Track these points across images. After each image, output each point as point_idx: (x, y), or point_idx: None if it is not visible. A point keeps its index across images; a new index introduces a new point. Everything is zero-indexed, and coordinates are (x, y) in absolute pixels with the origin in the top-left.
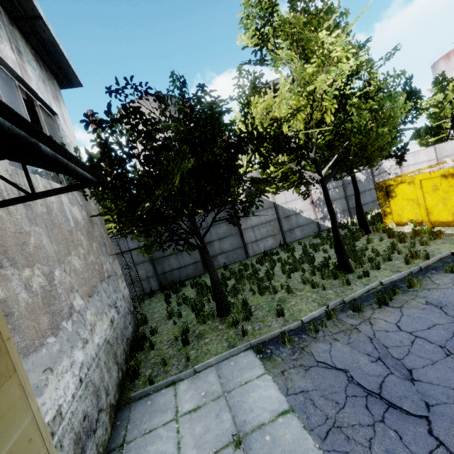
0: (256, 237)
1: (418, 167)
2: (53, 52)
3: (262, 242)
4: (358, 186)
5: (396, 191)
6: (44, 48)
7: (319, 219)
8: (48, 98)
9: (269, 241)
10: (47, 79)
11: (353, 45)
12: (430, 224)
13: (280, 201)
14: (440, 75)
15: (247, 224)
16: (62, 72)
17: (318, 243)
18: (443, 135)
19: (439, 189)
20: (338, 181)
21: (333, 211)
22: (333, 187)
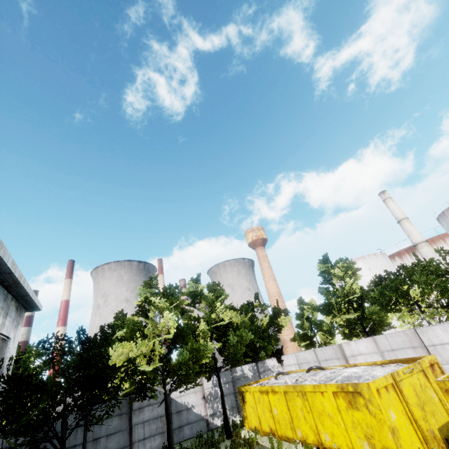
0: (145, 434)
1: (291, 368)
2: (30, 302)
3: (149, 440)
4: (246, 382)
5: (246, 397)
6: (25, 301)
7: (209, 416)
8: (11, 330)
9: (157, 440)
10: (18, 315)
11: (209, 299)
12: (263, 433)
13: (175, 394)
14: (300, 298)
15: (140, 418)
16: (31, 307)
17: (189, 447)
18: (308, 342)
19: (260, 402)
20: (229, 376)
21: (169, 420)
22: (223, 382)
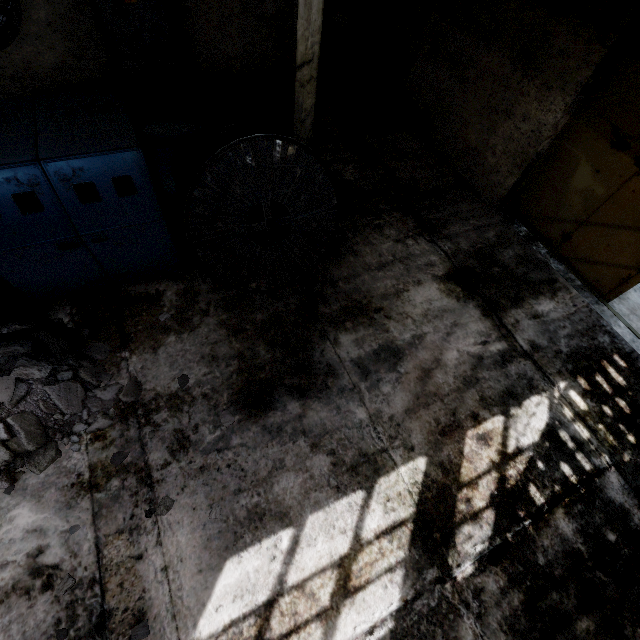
0: None
1: None
2: None
3: None
4: None
5: None
6: None
7: None
8: None
9: None
10: None
11: None
12: None
13: None
14: None
15: None
16: None
17: None
18: None
19: None
20: None
21: None
22: None
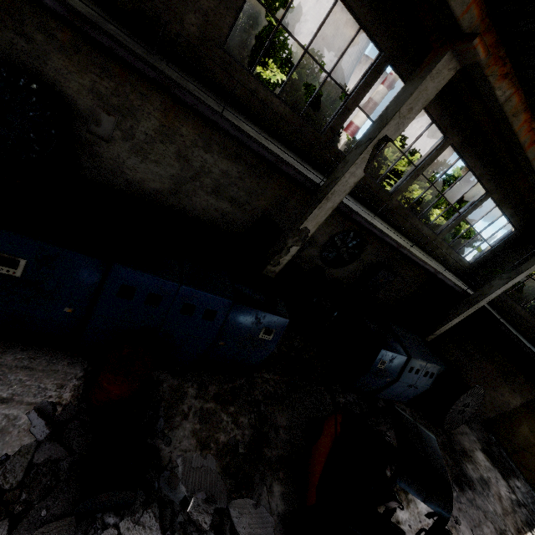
0: None
1: None
2: None
3: None
4: None
5: None
6: None
7: None
8: None
9: None
10: None
11: None
12: None
13: None
14: None
15: None
16: None
17: None
18: None
19: None
20: None
21: None
22: None
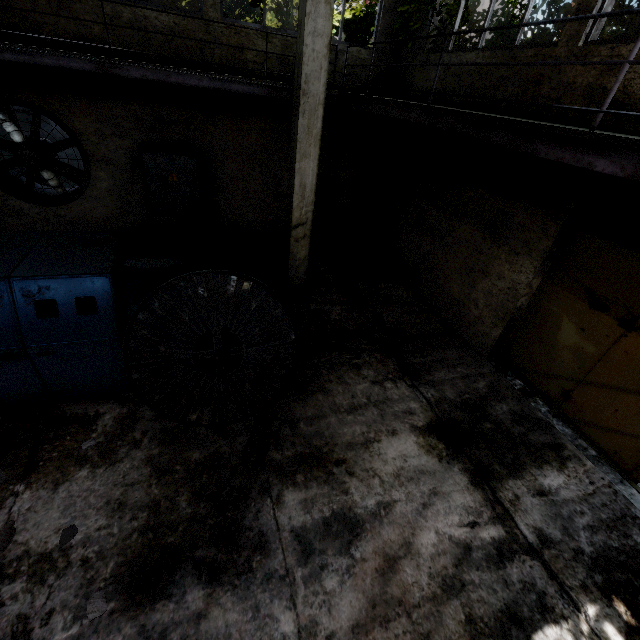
0: None
1: None
2: None
3: None
4: None
5: None
6: None
7: None
8: None
9: None
10: None
11: None
12: None
13: None
14: None
15: None
16: None
17: None
18: None
19: None
20: None
21: None
22: None
